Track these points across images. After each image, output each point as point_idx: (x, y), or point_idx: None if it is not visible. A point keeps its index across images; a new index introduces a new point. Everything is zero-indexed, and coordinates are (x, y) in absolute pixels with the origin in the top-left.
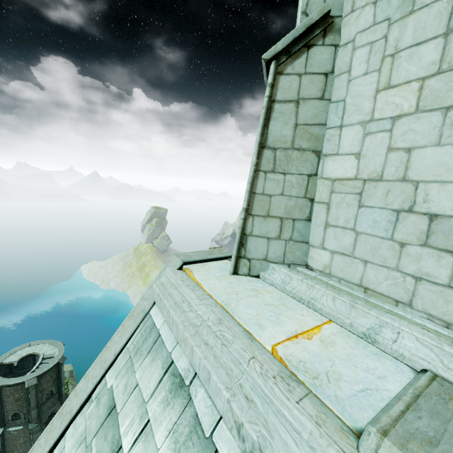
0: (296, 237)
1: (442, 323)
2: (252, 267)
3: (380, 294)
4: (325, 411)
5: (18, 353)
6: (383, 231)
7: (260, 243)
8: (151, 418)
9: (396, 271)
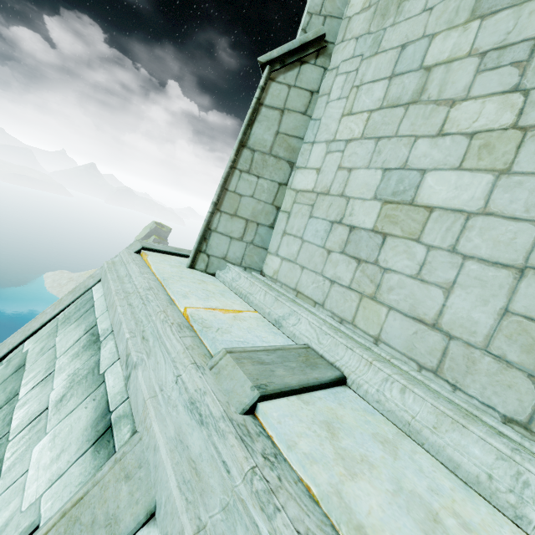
0: (257, 241)
1: (338, 319)
2: (210, 264)
3: (306, 297)
4: (200, 346)
5: None
6: (320, 239)
7: (222, 241)
8: (56, 369)
9: (321, 275)
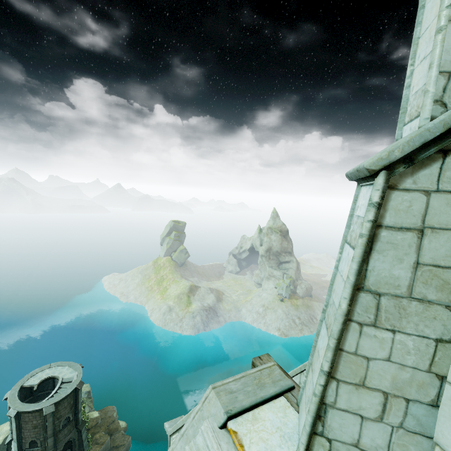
0: (410, 425)
1: None
2: (333, 450)
3: None
4: None
5: (38, 375)
6: None
7: (347, 421)
8: None
9: None
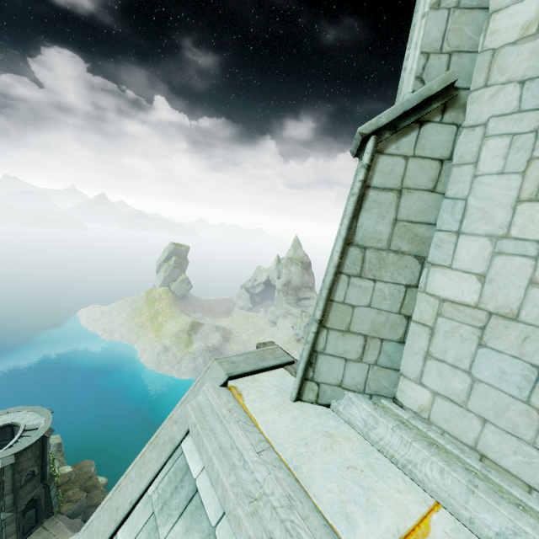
0: (383, 362)
1: None
2: (321, 393)
3: (504, 470)
4: None
5: None
6: (515, 388)
7: (334, 364)
8: None
9: (532, 447)
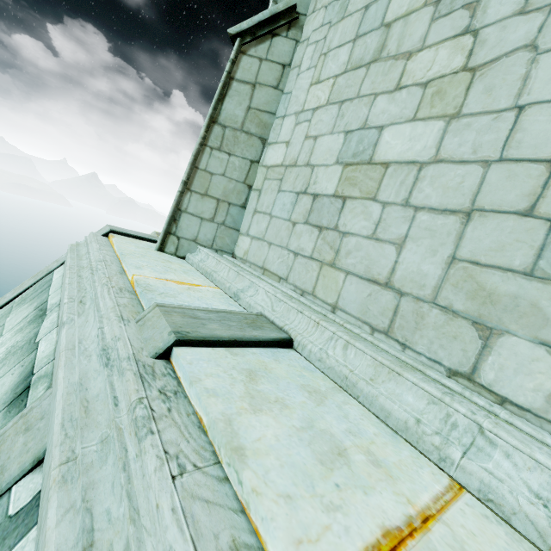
0: (228, 222)
1: (300, 291)
2: (180, 246)
3: (272, 273)
4: (136, 306)
5: None
6: (287, 213)
7: (193, 223)
8: None
9: (286, 249)
